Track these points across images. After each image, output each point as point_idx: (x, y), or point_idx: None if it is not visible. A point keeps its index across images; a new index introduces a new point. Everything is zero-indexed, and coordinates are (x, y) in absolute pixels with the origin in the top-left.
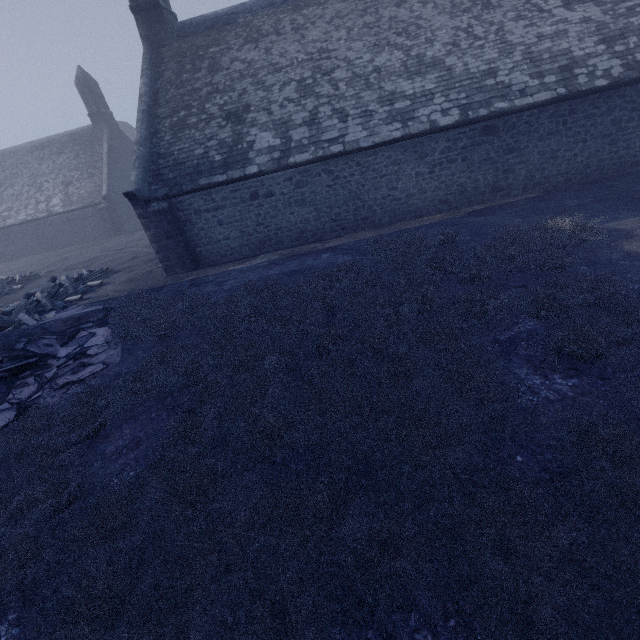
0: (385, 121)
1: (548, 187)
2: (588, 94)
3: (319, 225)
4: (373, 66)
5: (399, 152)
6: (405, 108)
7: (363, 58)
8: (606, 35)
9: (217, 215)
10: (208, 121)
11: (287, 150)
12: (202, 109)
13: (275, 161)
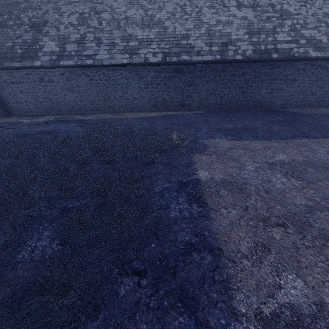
0: (121, 51)
1: (210, 109)
2: (231, 62)
3: (83, 105)
4: (125, 15)
5: (127, 72)
6: (134, 46)
7: (121, 9)
8: (251, 30)
9: (19, 87)
10: (20, 25)
11: (61, 56)
12: (18, 17)
13: (52, 61)
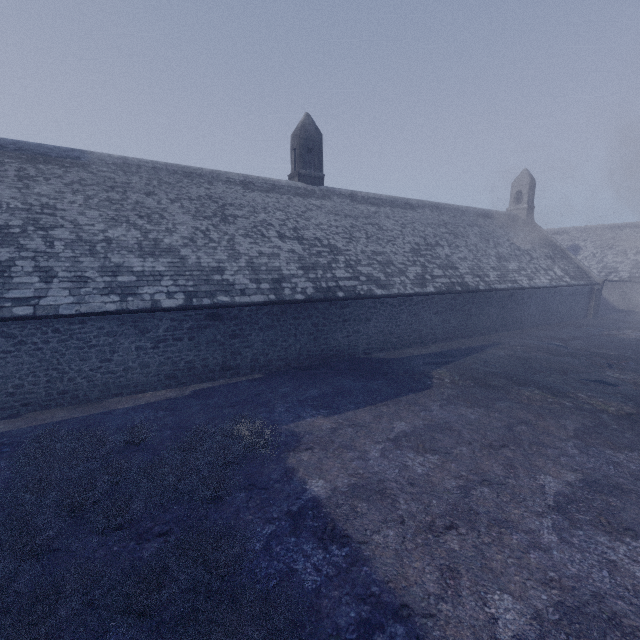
0: (102, 291)
1: (273, 369)
2: (292, 303)
3: None
4: (105, 236)
5: (115, 324)
6: (129, 282)
7: (95, 226)
8: (304, 265)
9: None
10: None
11: None
12: None
13: None
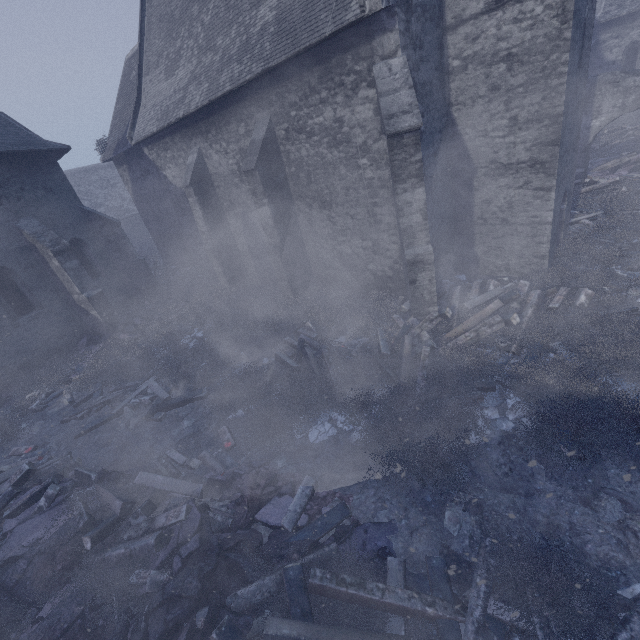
0: None
1: None
2: None
3: None
4: None
5: None
6: None
7: None
8: None
9: None
10: None
11: None
12: None
13: None
